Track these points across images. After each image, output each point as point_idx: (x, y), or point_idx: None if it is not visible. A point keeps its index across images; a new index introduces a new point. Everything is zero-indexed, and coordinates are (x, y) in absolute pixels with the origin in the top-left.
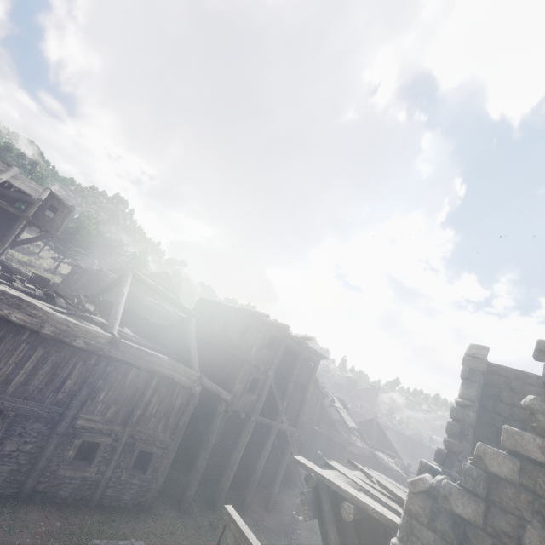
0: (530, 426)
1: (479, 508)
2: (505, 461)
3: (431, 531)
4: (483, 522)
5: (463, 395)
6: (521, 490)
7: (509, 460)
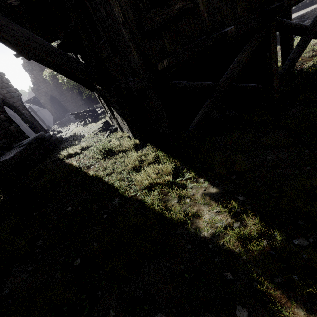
0: (31, 75)
1: (36, 86)
2: (33, 80)
3: (36, 92)
4: (37, 87)
5: (29, 75)
6: (36, 81)
7: (33, 80)
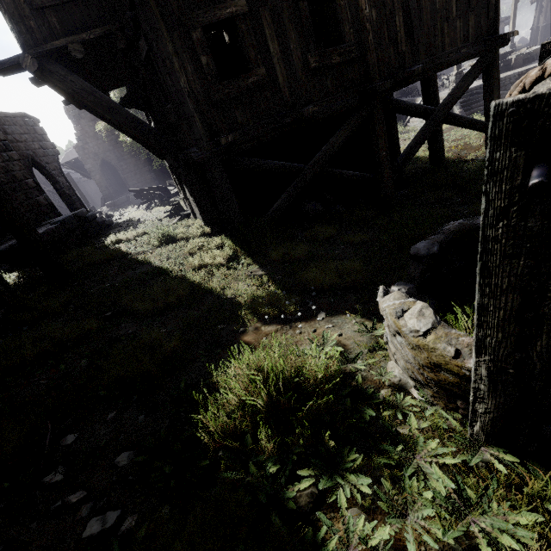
0: (77, 125)
1: (82, 143)
2: (79, 133)
3: (81, 152)
4: (84, 144)
5: (74, 124)
6: (83, 136)
7: (79, 133)
